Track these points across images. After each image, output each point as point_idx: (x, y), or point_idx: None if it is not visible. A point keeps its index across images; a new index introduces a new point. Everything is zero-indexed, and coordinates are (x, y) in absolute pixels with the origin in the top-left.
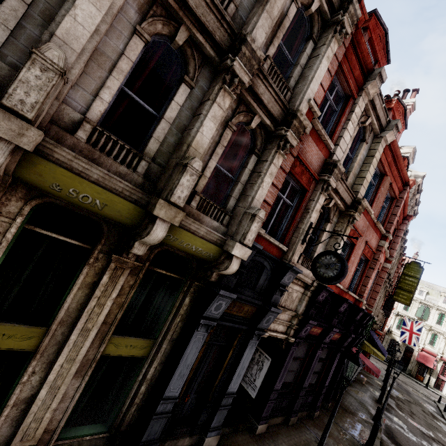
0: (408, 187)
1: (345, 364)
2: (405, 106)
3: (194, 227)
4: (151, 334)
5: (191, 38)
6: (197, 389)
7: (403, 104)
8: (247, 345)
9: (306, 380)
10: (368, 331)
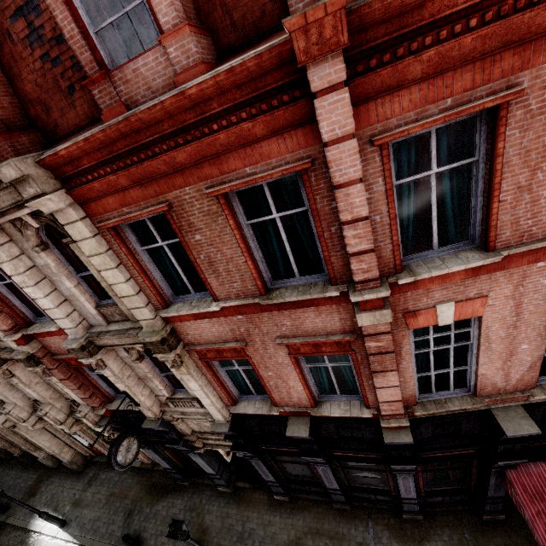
0: (312, 68)
1: None
2: None
3: None
4: None
5: None
6: None
7: None
8: (190, 455)
9: (326, 483)
10: None
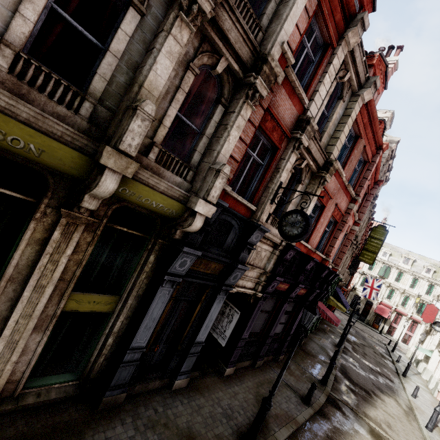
0: (381, 150)
1: (310, 316)
2: (387, 64)
3: (152, 181)
4: (117, 291)
5: None
6: (167, 340)
7: (385, 61)
8: (215, 300)
9: (272, 329)
10: (334, 288)
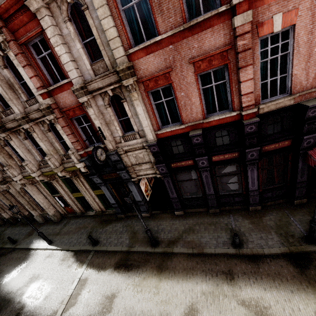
0: None
1: None
2: None
3: (69, 165)
4: None
5: (23, 127)
6: None
7: None
8: (128, 186)
9: (206, 190)
10: None
